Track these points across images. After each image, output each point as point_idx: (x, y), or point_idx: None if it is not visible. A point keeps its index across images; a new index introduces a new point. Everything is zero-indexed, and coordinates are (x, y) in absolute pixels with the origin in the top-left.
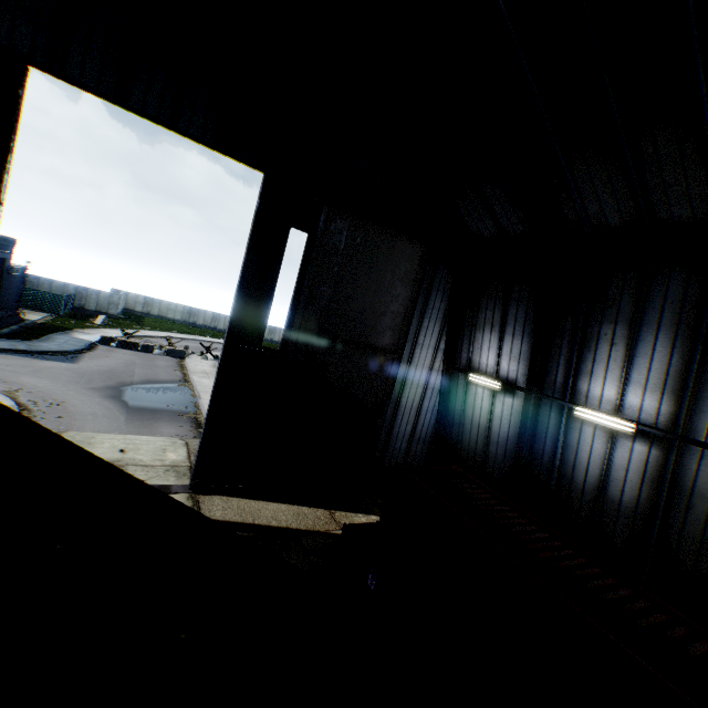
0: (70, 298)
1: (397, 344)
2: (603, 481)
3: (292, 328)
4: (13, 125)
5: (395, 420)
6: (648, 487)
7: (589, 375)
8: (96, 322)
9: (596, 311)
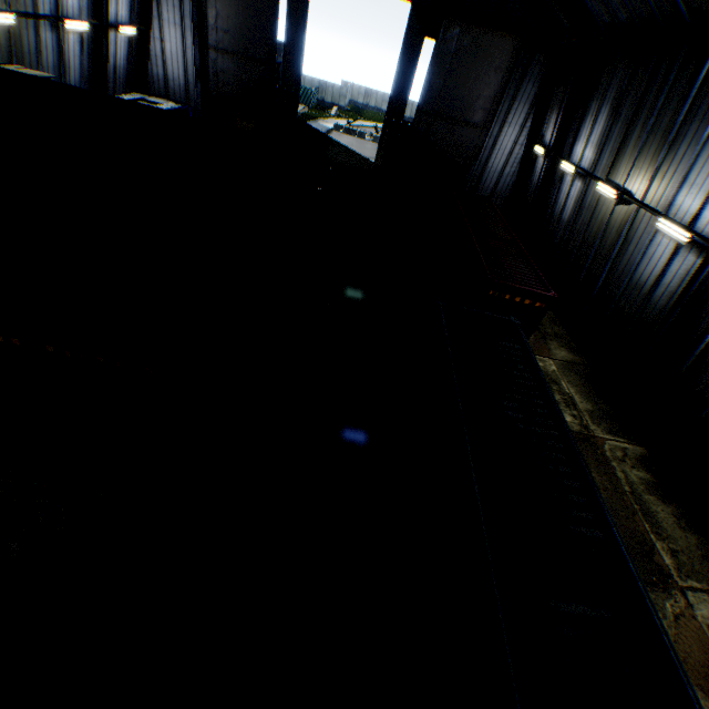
0: (315, 92)
1: (486, 122)
2: (562, 209)
3: (418, 109)
4: (307, 8)
5: (481, 179)
6: (574, 208)
7: (578, 141)
8: (331, 114)
9: (594, 92)
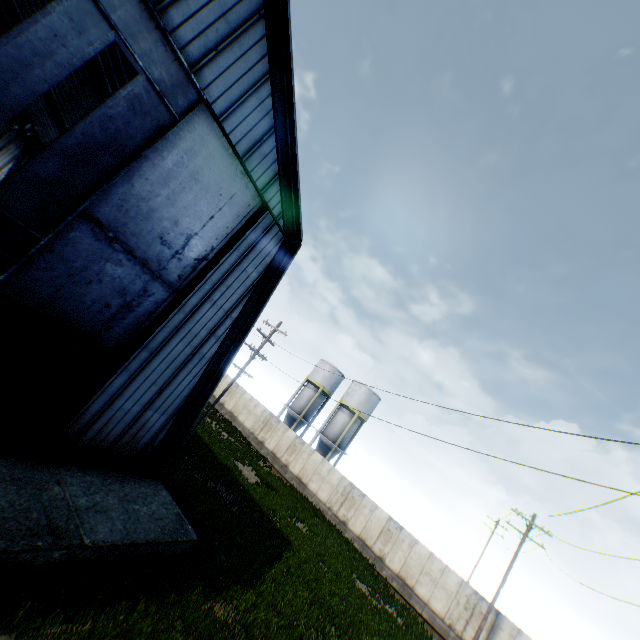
0: None
1: None
2: None
3: None
4: None
5: None
6: None
7: None
8: None
9: None
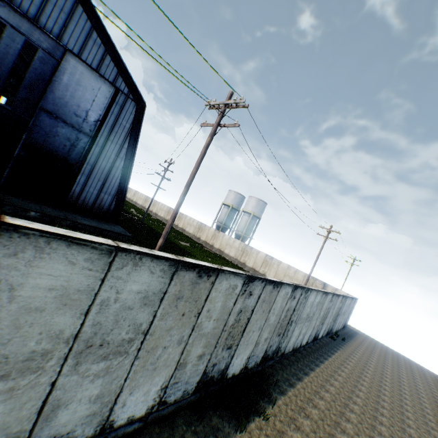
0: None
1: None
2: None
3: None
4: None
5: None
6: None
7: None
8: None
9: None
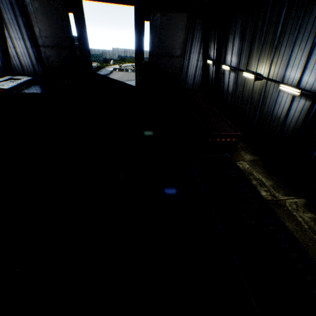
0: (101, 55)
1: (182, 54)
2: (227, 87)
3: (149, 54)
4: (84, 18)
5: (186, 80)
6: (233, 85)
7: (227, 54)
8: (111, 63)
9: (229, 31)
